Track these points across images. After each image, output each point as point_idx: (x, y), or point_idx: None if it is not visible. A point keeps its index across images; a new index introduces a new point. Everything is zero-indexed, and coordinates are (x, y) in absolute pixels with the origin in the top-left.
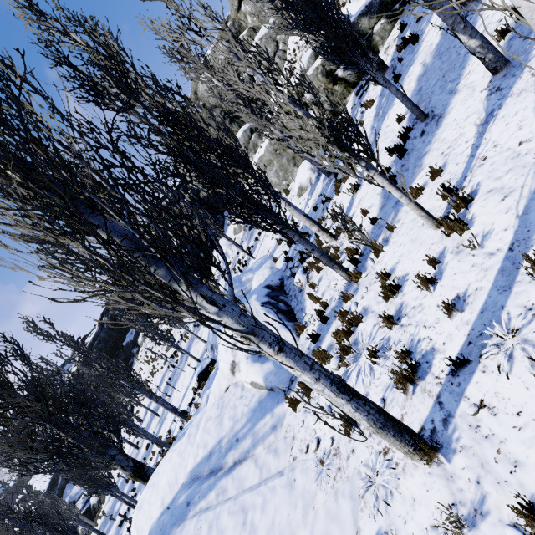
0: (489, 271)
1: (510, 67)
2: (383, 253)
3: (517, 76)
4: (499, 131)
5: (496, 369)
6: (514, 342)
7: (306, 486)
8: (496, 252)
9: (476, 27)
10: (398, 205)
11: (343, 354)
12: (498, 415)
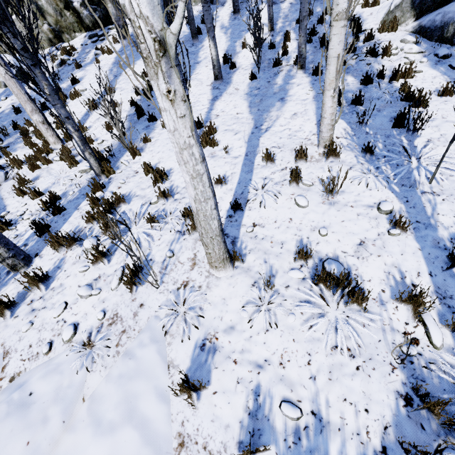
0: (237, 165)
1: (222, 81)
2: (139, 157)
3: (228, 87)
4: (224, 106)
5: (257, 207)
6: (262, 193)
7: (63, 384)
8: (238, 157)
9: (200, 53)
10: (149, 128)
11: (106, 231)
12: (265, 226)
